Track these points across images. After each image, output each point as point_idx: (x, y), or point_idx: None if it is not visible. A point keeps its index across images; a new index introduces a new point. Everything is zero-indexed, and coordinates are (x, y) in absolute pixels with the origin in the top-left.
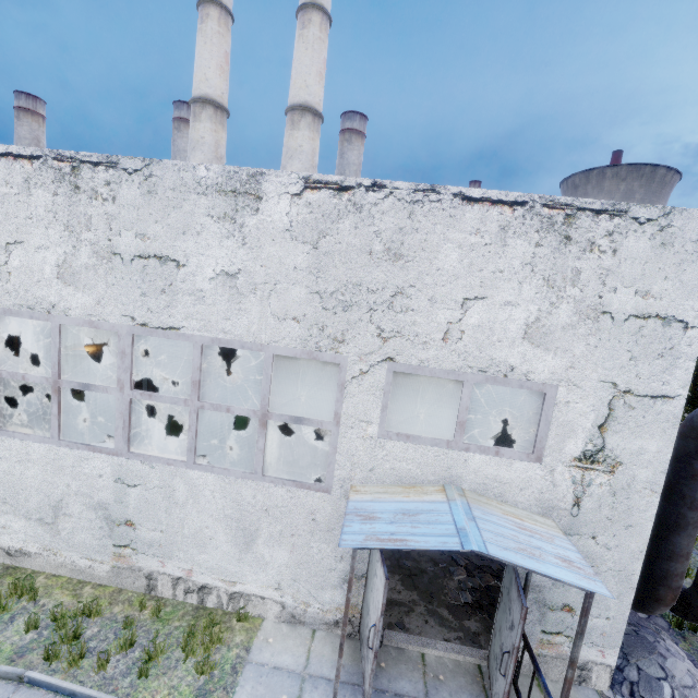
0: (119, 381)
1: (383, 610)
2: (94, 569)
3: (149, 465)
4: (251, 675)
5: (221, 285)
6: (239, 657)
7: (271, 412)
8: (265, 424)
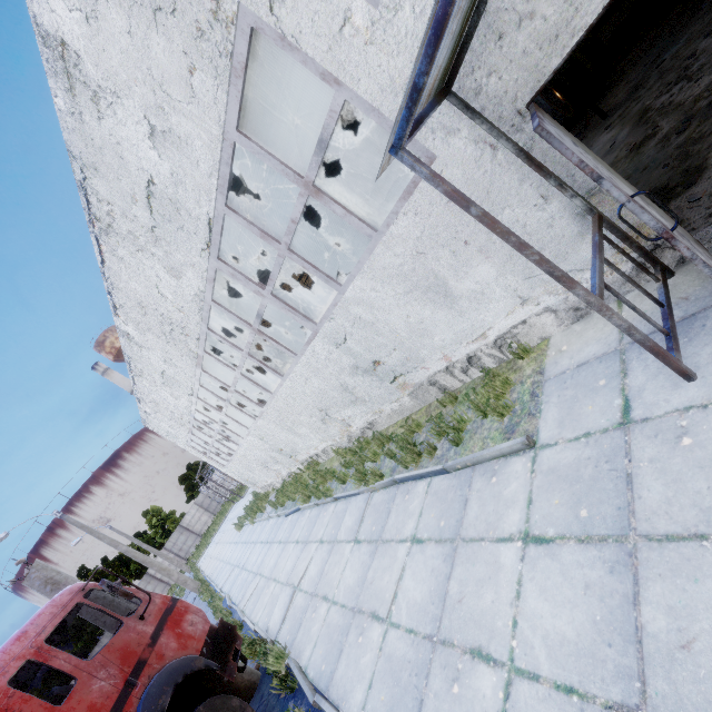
0: (256, 293)
1: (590, 172)
2: (404, 405)
3: (330, 319)
4: (553, 389)
5: (164, 149)
6: (534, 383)
7: (305, 177)
8: (317, 192)
